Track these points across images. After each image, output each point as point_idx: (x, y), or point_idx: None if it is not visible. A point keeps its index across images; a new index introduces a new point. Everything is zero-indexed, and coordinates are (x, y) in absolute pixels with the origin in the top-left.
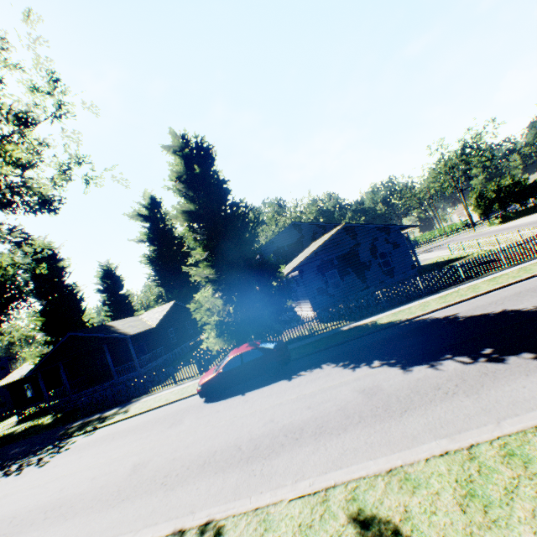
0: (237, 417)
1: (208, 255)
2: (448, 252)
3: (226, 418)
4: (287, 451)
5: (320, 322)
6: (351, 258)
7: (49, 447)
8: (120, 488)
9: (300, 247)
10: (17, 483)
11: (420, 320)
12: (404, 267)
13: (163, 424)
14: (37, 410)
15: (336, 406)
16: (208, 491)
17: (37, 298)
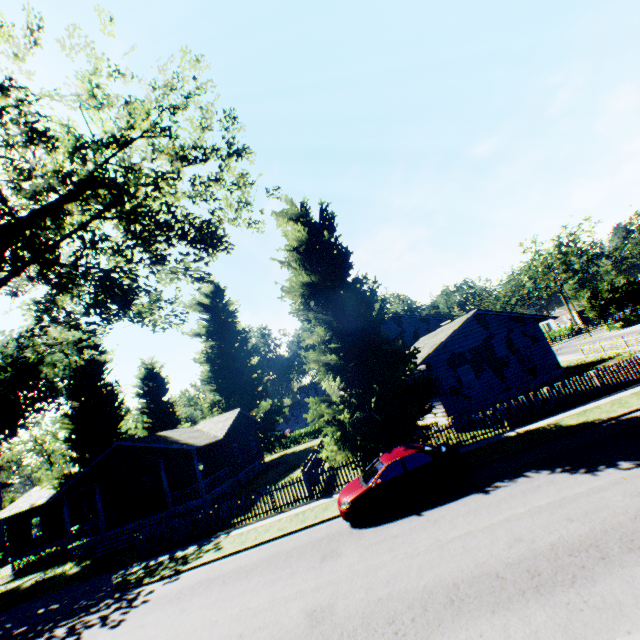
0: (444, 540)
1: (333, 336)
2: (576, 355)
3: (423, 543)
4: (605, 575)
5: (471, 427)
6: (485, 351)
7: (108, 601)
8: None
9: (401, 344)
10: None
11: (634, 418)
12: (548, 365)
13: (305, 559)
14: (42, 558)
15: (624, 515)
16: (509, 637)
17: (70, 398)
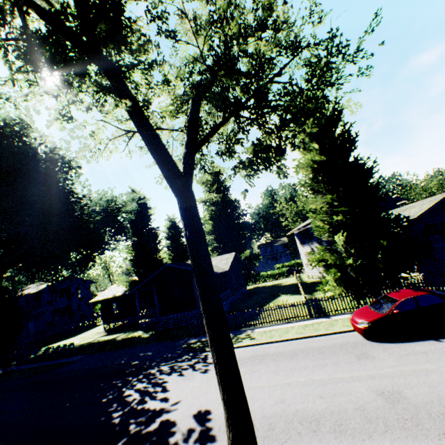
0: None
1: (340, 202)
2: None
3: None
4: None
5: None
6: None
7: (187, 356)
8: (405, 417)
9: None
10: (195, 384)
11: None
12: None
13: (340, 356)
14: (119, 326)
15: None
16: None
17: (133, 234)
